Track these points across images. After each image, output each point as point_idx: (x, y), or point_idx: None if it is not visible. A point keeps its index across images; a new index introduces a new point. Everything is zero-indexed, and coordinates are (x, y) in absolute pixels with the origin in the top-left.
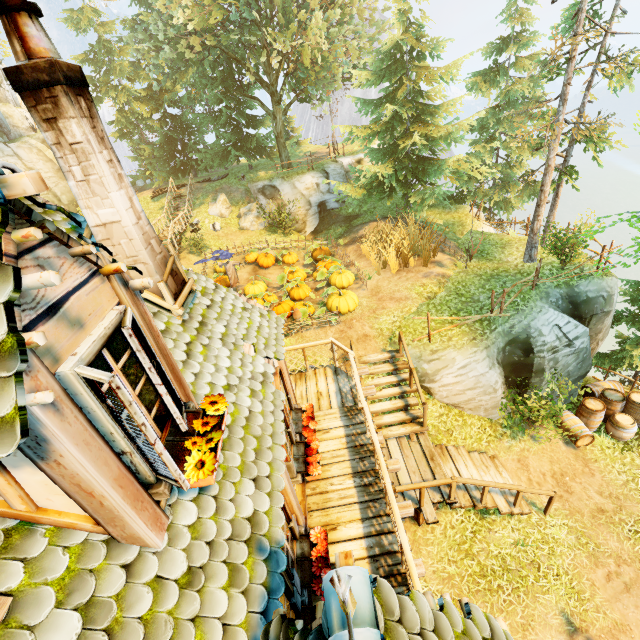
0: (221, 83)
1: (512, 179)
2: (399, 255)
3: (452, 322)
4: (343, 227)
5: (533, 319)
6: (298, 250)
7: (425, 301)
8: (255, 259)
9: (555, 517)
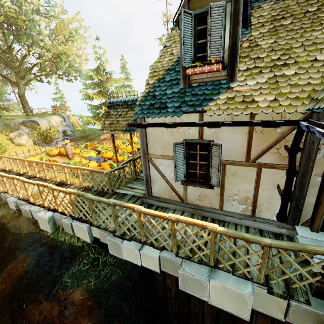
0: None
1: None
2: None
3: None
4: (84, 140)
5: None
6: None
7: None
8: (57, 152)
9: None
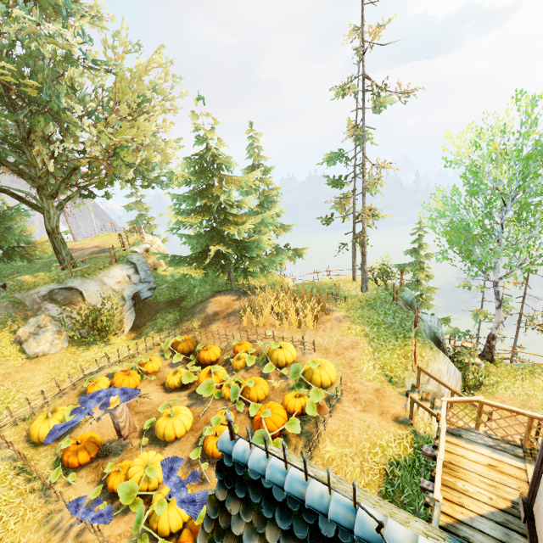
0: None
1: (280, 248)
2: (298, 313)
3: (405, 344)
4: (173, 312)
5: (426, 321)
6: (146, 352)
7: (366, 339)
8: (108, 386)
9: (538, 440)
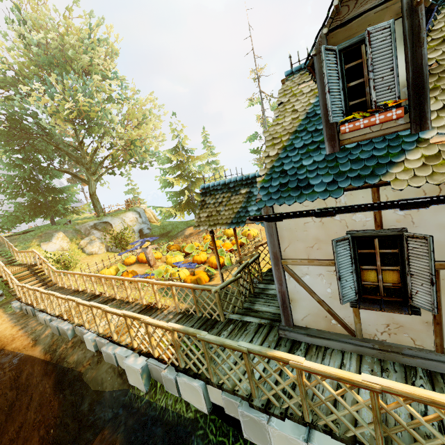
0: (30, 162)
1: None
2: None
3: None
4: (164, 239)
5: None
6: None
7: None
8: (135, 259)
9: None
